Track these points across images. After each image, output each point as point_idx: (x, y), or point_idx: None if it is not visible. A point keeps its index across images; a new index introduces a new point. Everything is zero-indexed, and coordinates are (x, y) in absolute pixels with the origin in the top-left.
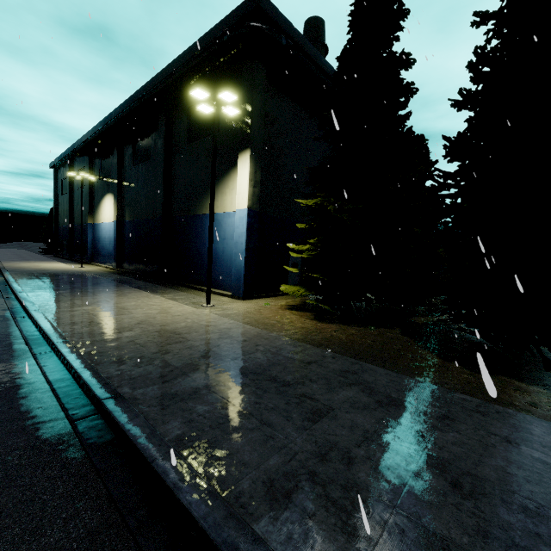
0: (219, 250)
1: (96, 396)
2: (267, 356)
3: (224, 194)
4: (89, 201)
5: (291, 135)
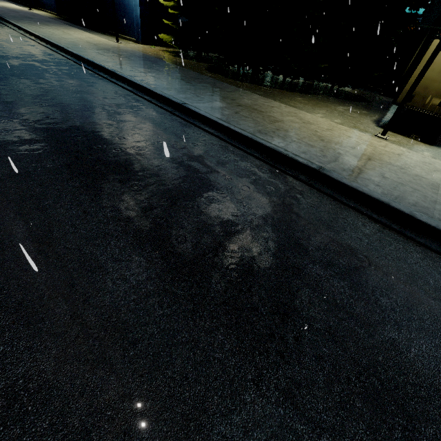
0: (126, 2)
1: (61, 47)
2: (127, 54)
3: None
4: None
5: None
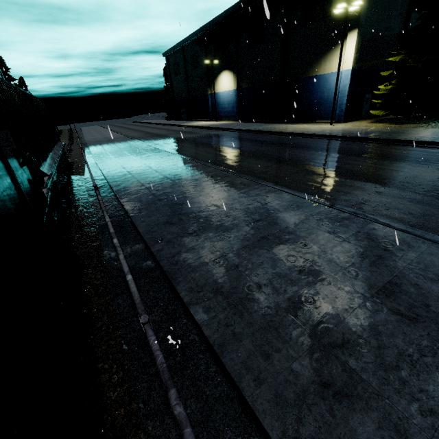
0: (325, 97)
1: (354, 137)
2: (388, 131)
3: (331, 60)
4: (207, 78)
5: (379, 5)
